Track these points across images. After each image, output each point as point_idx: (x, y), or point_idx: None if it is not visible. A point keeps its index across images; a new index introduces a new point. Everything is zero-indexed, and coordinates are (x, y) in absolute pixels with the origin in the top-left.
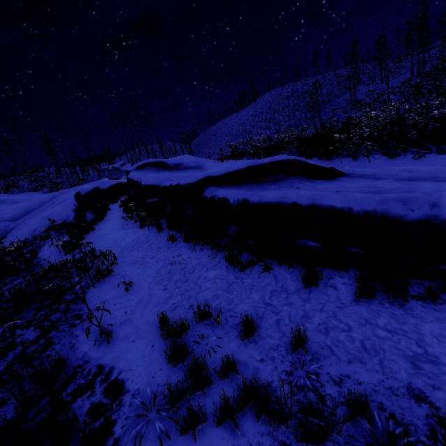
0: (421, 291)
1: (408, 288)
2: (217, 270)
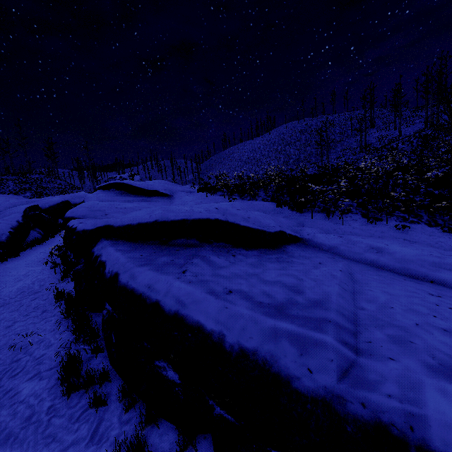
0: None
1: None
2: (42, 383)
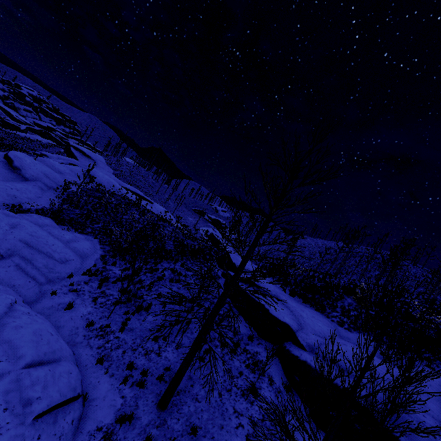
0: None
1: None
2: None
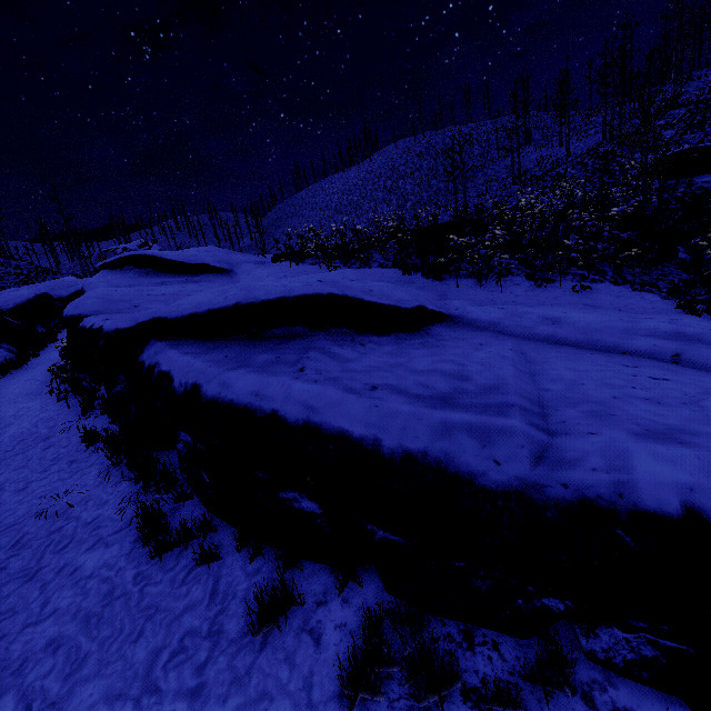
0: (489, 674)
1: (466, 658)
2: (111, 550)
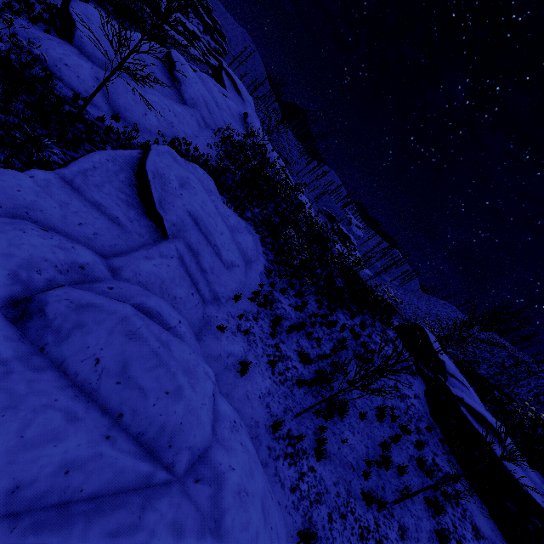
0: None
1: None
2: None
